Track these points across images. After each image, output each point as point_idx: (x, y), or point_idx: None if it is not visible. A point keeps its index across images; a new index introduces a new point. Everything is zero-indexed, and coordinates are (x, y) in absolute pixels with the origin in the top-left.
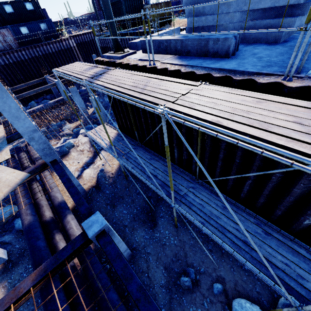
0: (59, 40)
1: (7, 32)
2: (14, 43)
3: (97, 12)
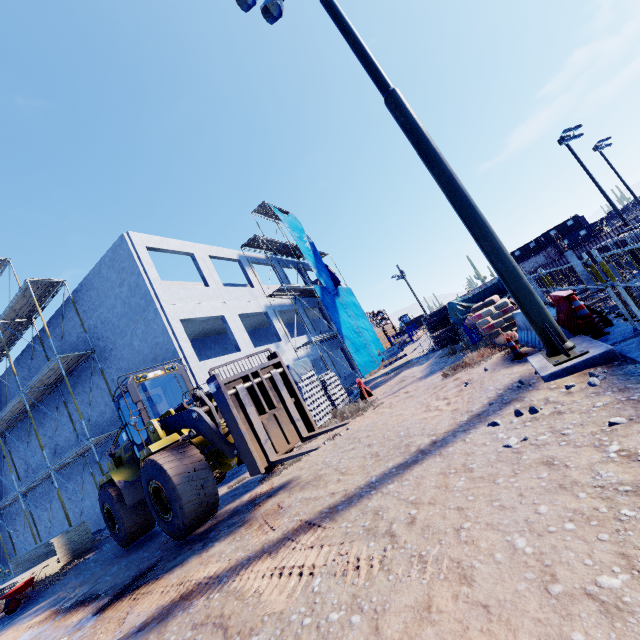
0: (598, 237)
1: (550, 249)
2: (555, 255)
3: (638, 200)
